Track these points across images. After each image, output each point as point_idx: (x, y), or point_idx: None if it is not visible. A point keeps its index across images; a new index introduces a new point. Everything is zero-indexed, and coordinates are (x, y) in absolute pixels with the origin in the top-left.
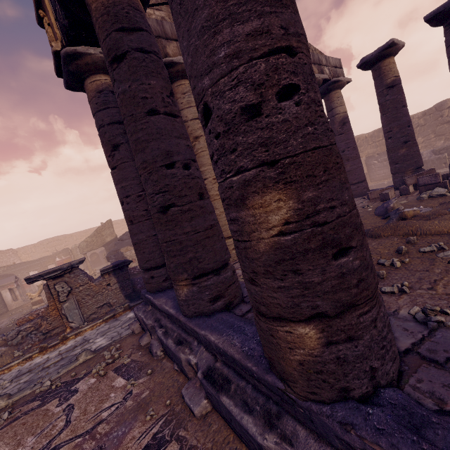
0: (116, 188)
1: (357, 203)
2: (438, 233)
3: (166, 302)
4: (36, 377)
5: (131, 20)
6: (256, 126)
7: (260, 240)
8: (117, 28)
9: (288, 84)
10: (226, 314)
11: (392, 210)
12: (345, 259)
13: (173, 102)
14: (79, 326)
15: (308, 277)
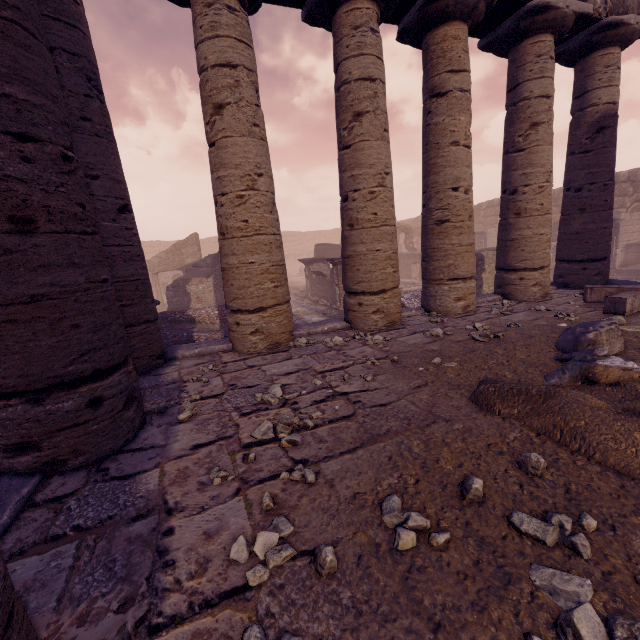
0: None
1: (559, 302)
2: (624, 469)
3: None
4: None
5: None
6: None
7: None
8: None
9: None
10: (4, 492)
11: (591, 346)
12: None
13: None
14: None
15: None
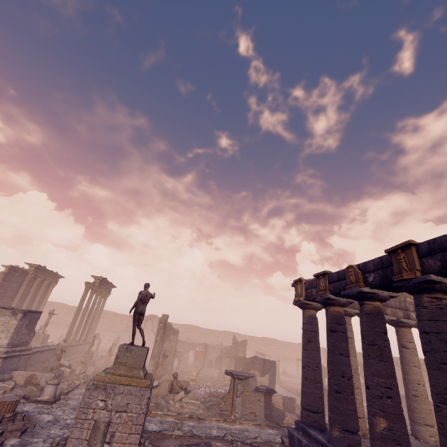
0: (303, 358)
1: None
2: None
3: (318, 435)
4: (231, 434)
5: (341, 321)
6: (380, 401)
7: (377, 428)
8: (336, 323)
9: (389, 395)
10: None
11: None
12: (399, 446)
13: (348, 350)
14: (239, 418)
15: (388, 445)
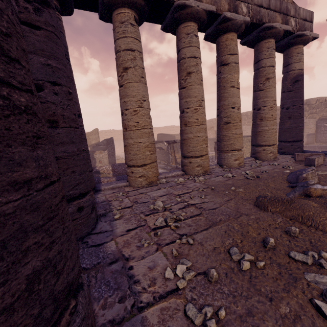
0: None
1: (282, 161)
2: None
3: None
4: None
5: None
6: None
7: None
8: None
9: None
10: None
11: (304, 180)
12: None
13: (40, 10)
14: None
15: None
